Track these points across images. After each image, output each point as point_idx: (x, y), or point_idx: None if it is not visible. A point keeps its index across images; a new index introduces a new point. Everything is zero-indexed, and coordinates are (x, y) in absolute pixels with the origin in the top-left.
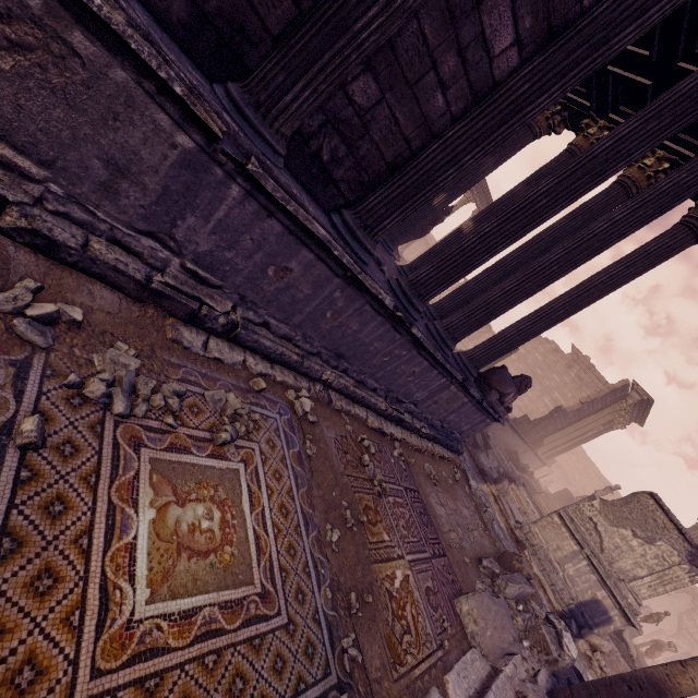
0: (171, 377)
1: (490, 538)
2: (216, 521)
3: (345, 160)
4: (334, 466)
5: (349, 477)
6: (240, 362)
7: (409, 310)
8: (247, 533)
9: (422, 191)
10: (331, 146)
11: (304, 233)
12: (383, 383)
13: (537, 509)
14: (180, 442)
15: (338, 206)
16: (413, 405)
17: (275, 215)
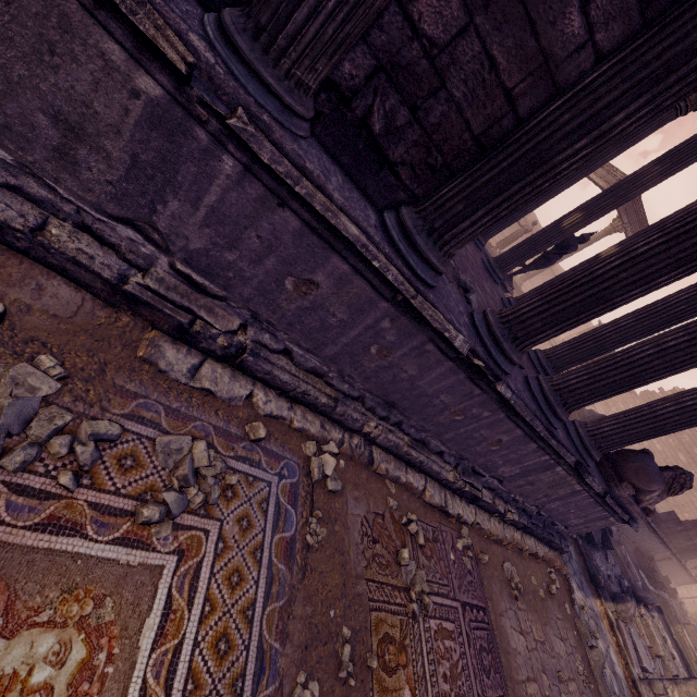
0: (111, 411)
1: (595, 695)
2: (68, 668)
3: (406, 131)
4: (348, 562)
5: (369, 582)
6: (242, 397)
7: (496, 357)
8: (124, 693)
9: (528, 176)
10: (384, 109)
11: (332, 233)
12: (453, 447)
13: (678, 653)
14: (70, 514)
15: (397, 202)
16: (497, 480)
17: (288, 203)
